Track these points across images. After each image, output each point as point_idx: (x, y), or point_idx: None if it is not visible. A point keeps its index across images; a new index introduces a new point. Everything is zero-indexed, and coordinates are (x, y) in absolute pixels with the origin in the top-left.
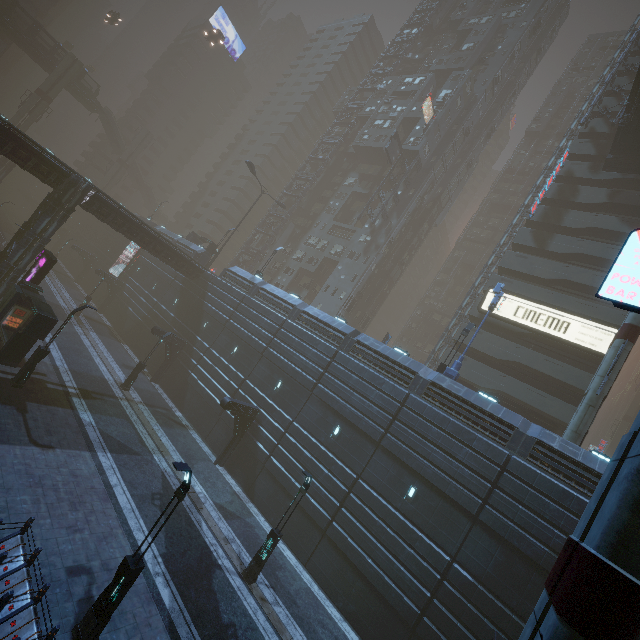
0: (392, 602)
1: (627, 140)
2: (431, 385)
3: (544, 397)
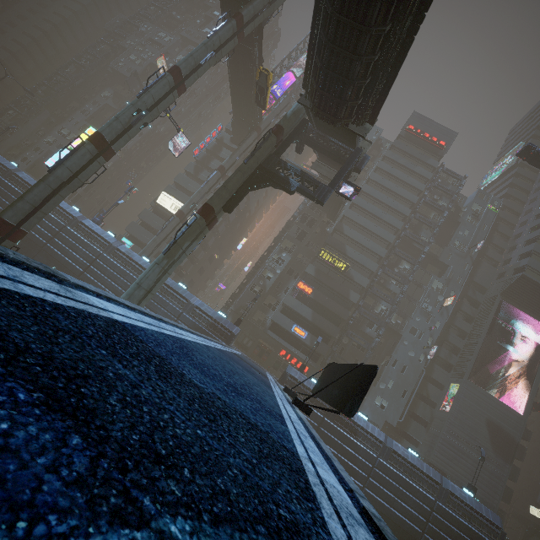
0: None
1: (236, 130)
2: (80, 223)
3: None
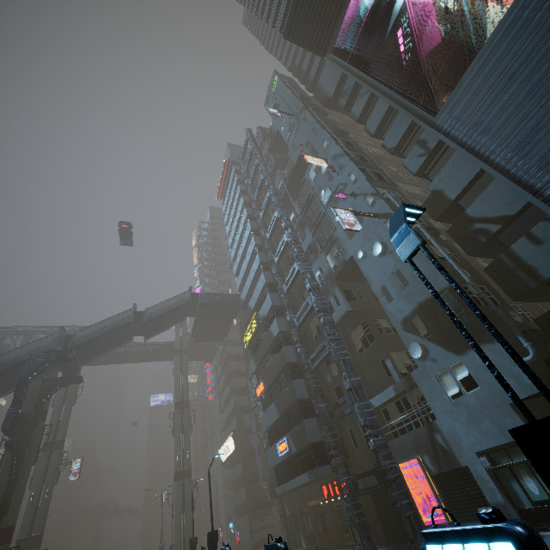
0: None
1: (198, 358)
2: None
3: (239, 494)
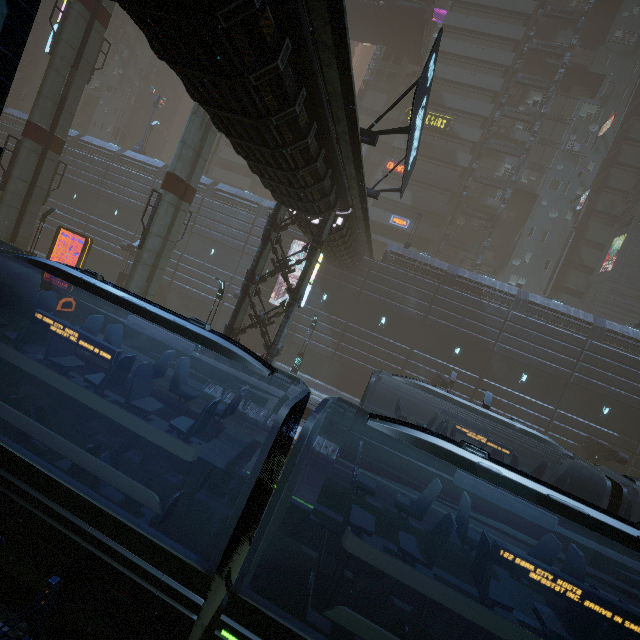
0: (113, 261)
1: None
2: (122, 157)
3: (230, 175)
